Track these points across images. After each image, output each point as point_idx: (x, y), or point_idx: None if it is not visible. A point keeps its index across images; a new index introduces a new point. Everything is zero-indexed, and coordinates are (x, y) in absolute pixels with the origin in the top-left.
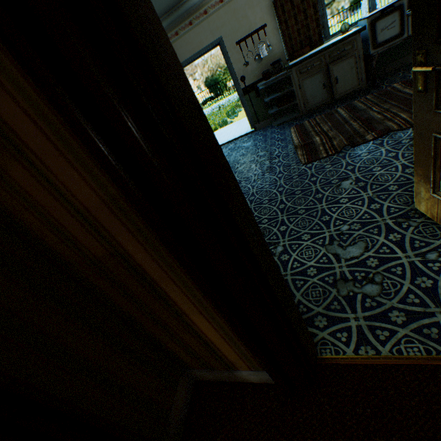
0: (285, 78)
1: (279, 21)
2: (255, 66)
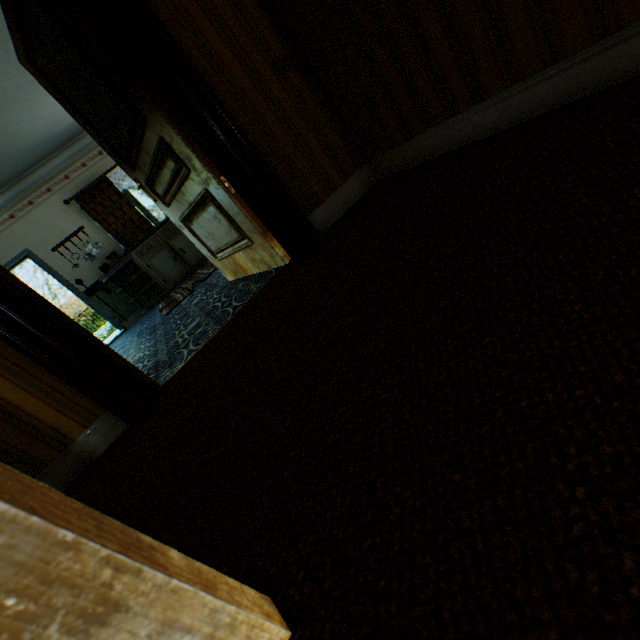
0: (134, 266)
1: (97, 221)
2: (91, 265)
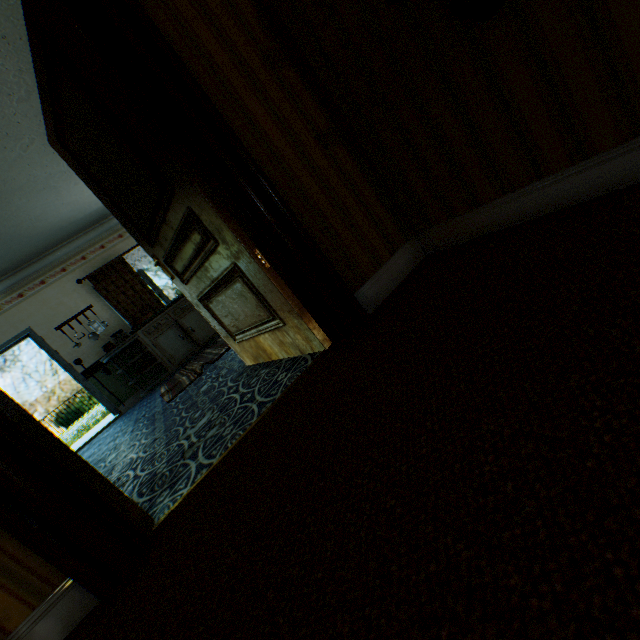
0: (139, 345)
1: (107, 299)
2: (94, 344)
